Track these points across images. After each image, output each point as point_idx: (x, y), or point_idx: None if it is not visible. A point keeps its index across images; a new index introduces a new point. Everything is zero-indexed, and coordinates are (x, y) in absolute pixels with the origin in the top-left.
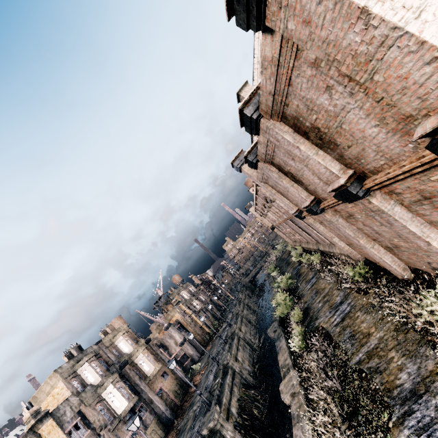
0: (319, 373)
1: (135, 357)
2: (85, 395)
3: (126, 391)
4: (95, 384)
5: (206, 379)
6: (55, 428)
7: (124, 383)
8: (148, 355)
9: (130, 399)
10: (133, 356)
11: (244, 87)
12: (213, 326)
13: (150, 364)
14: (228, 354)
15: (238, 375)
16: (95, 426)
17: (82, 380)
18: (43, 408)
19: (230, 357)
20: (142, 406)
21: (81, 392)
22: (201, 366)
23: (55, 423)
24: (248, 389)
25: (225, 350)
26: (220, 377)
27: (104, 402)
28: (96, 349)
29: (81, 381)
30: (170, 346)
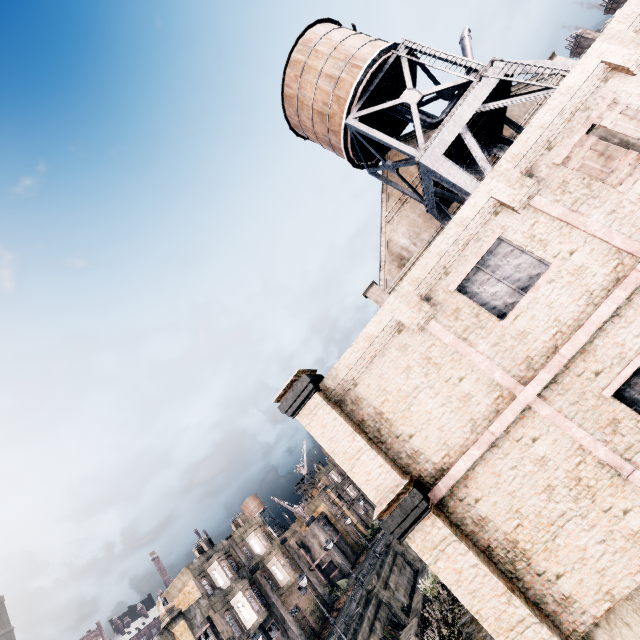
0: (436, 627)
1: (268, 561)
2: (214, 599)
3: (256, 603)
4: (224, 588)
5: (349, 604)
6: (186, 631)
7: (255, 592)
8: (282, 560)
9: (260, 613)
10: (265, 558)
11: (370, 288)
12: (371, 526)
13: (284, 572)
14: (374, 576)
15: (385, 607)
16: (223, 636)
17: (212, 581)
18: (175, 605)
19: (377, 581)
20: (273, 624)
21: (211, 595)
22: (349, 583)
23: (186, 625)
24: (395, 628)
25: (375, 568)
26: (360, 606)
27: (233, 610)
28: (226, 545)
29: (210, 582)
30: (313, 548)
